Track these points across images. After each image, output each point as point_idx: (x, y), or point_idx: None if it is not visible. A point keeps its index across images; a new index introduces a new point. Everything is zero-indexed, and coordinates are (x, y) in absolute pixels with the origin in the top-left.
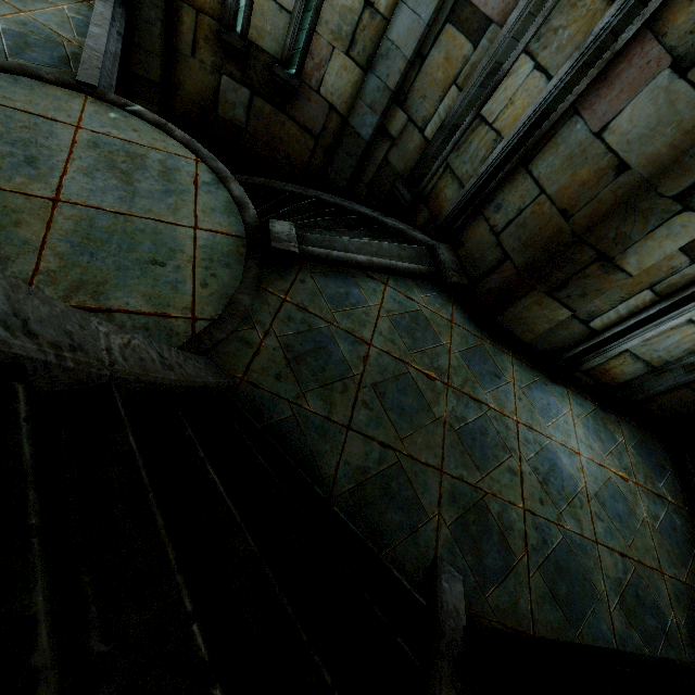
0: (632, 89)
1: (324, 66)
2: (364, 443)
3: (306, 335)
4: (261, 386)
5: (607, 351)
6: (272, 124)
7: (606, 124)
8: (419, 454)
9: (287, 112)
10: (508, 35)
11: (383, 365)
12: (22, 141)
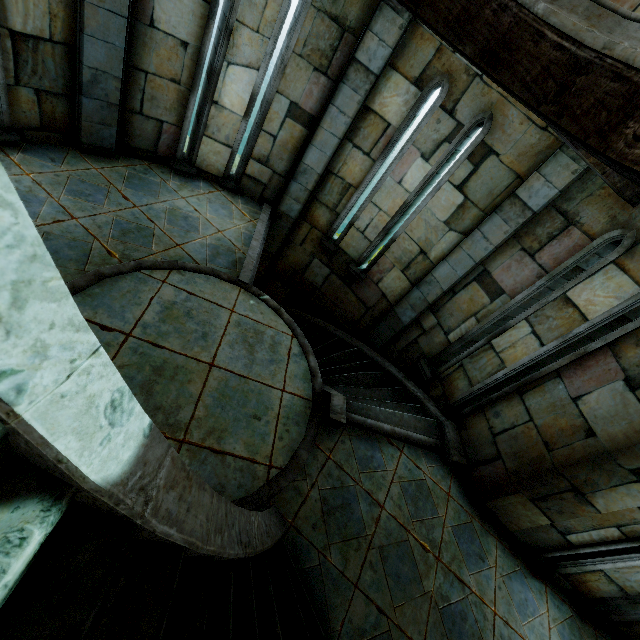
0: (598, 381)
1: (385, 273)
2: (365, 604)
3: (339, 490)
4: (302, 532)
5: (583, 564)
6: (338, 291)
7: (580, 395)
8: (407, 627)
9: (351, 288)
10: (515, 304)
11: (390, 529)
12: (203, 321)
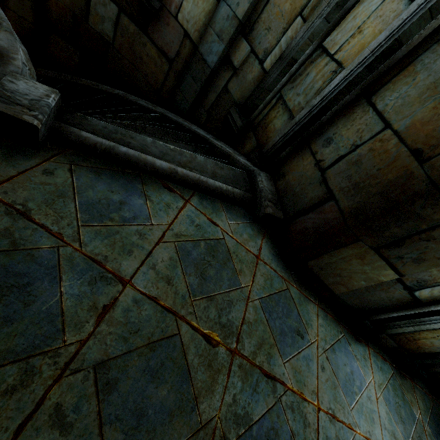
0: None
1: None
2: None
3: None
4: None
5: (425, 323)
6: (135, 43)
7: None
8: None
9: (148, 34)
10: None
11: (137, 321)
12: None
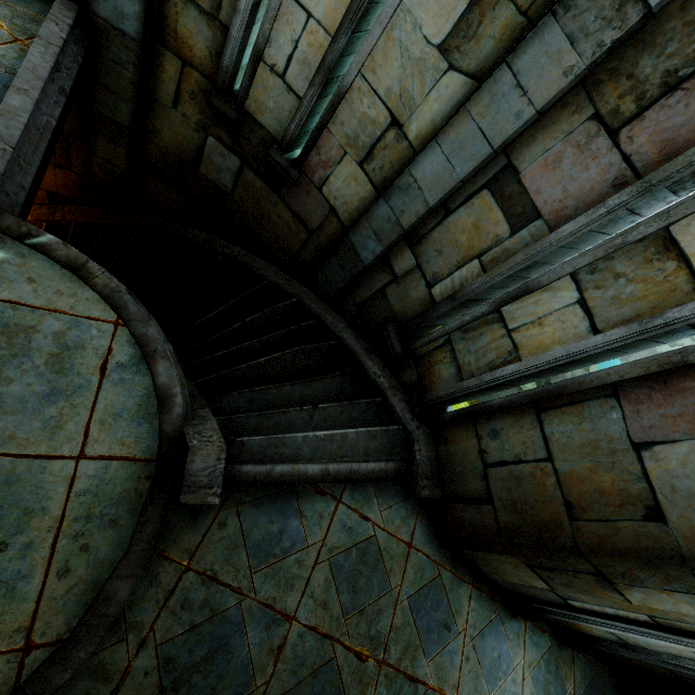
0: None
1: (331, 167)
2: None
3: (203, 629)
4: None
5: (580, 619)
6: (262, 200)
7: (650, 441)
8: None
9: (281, 194)
10: (556, 243)
11: (303, 654)
12: None
